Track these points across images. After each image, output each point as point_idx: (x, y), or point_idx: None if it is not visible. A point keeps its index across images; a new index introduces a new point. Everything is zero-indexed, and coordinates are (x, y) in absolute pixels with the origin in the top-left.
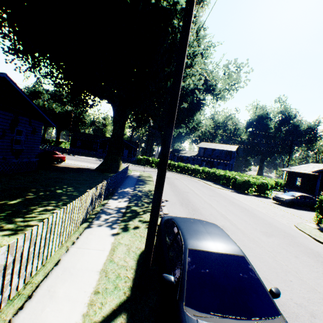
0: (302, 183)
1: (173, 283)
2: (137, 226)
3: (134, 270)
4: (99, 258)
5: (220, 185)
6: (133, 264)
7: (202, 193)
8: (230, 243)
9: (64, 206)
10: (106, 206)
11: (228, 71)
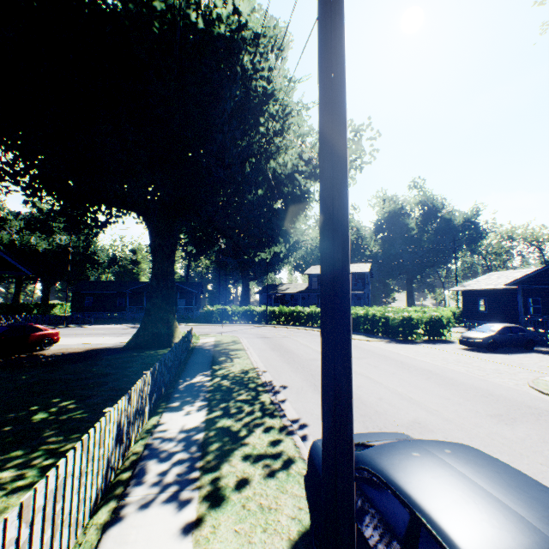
0: (489, 307)
1: None
2: (244, 475)
3: None
4: None
5: (363, 334)
6: None
7: None
8: None
9: (49, 458)
10: (157, 434)
11: None
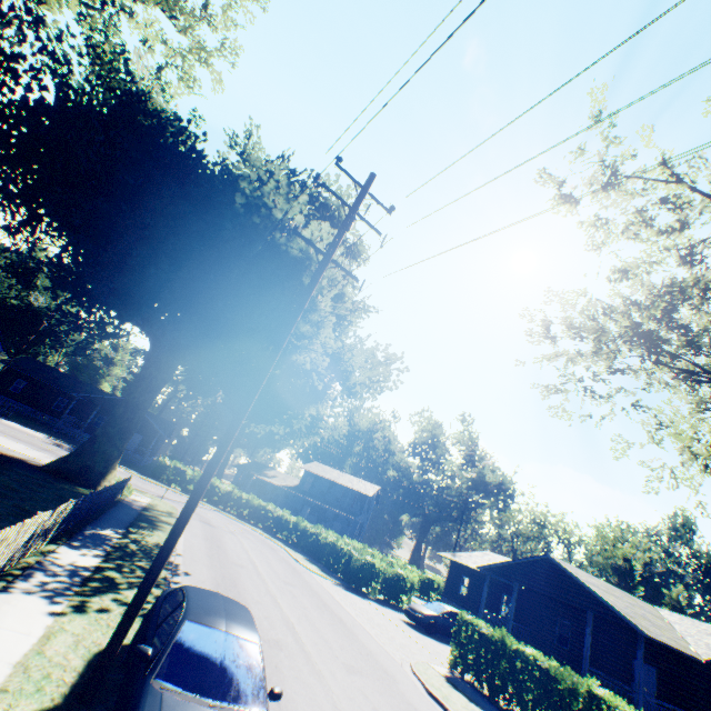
0: (469, 591)
1: (149, 655)
2: (108, 607)
3: (79, 672)
4: (18, 644)
5: (321, 566)
6: (80, 664)
7: (272, 573)
8: (250, 625)
9: None
10: (51, 557)
11: (374, 359)
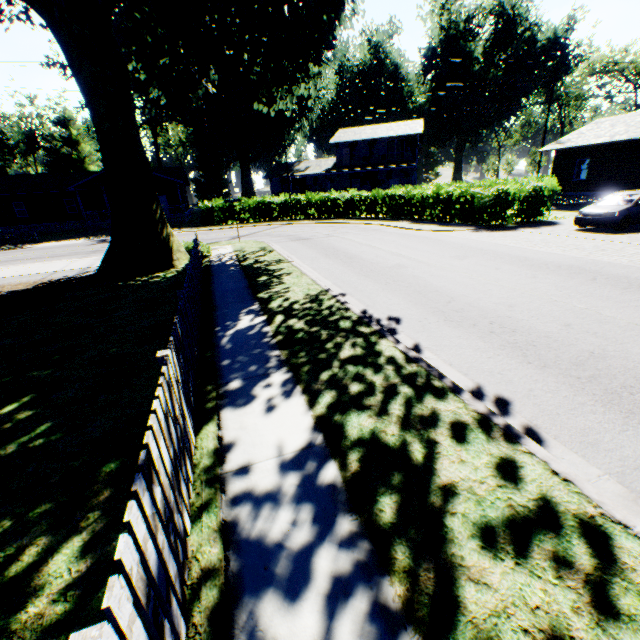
0: (591, 172)
1: None
2: (544, 629)
3: None
4: None
5: (431, 223)
6: None
7: (430, 256)
8: None
9: None
10: (234, 485)
11: None
